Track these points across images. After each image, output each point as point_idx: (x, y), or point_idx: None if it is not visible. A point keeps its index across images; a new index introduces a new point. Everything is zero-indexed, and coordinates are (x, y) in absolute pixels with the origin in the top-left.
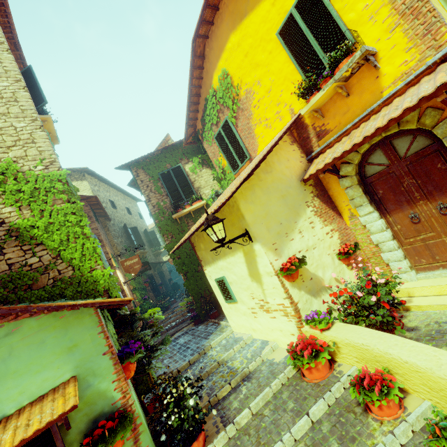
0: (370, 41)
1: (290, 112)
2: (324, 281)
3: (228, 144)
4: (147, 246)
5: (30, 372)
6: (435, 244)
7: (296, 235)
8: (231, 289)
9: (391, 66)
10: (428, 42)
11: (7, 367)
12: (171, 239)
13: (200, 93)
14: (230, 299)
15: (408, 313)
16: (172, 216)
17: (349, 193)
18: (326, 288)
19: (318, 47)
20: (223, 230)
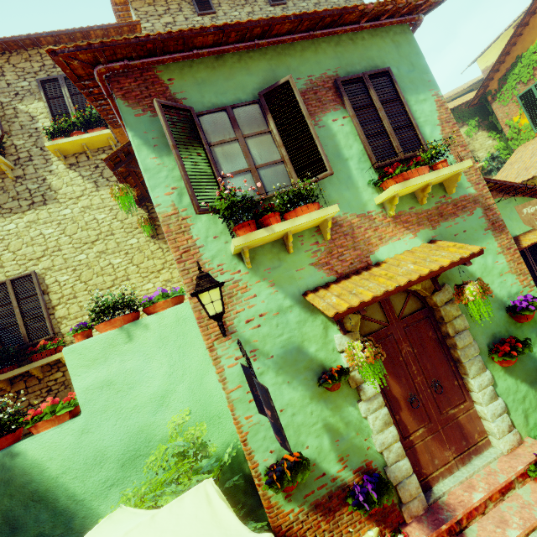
0: None
1: None
2: None
3: None
4: None
5: (519, 221)
6: None
7: None
8: None
9: None
10: None
11: (512, 216)
12: None
13: (511, 51)
14: None
15: None
16: None
17: None
18: None
19: None
20: None
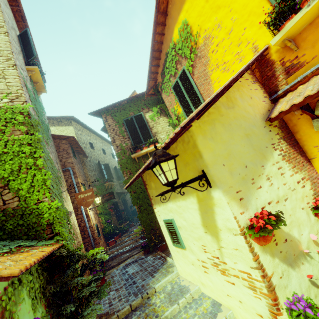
0: None
1: (253, 50)
2: (301, 244)
3: (183, 92)
4: (115, 179)
5: None
6: None
7: (264, 181)
8: (180, 234)
9: None
10: None
11: None
12: (129, 176)
13: (162, 49)
14: (177, 244)
15: None
16: (131, 155)
17: None
18: (304, 253)
19: None
20: (175, 170)
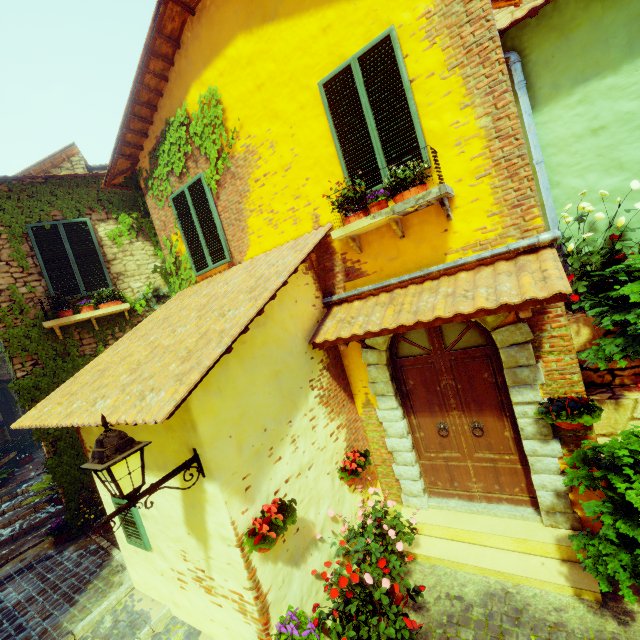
0: (449, 176)
1: (314, 218)
2: (315, 528)
3: (194, 220)
4: None
5: None
6: (458, 468)
7: (287, 447)
8: (144, 525)
9: (466, 224)
10: (515, 218)
11: None
12: (32, 369)
13: (158, 104)
14: (137, 541)
15: (413, 567)
16: (43, 323)
17: (372, 373)
18: (317, 539)
19: (379, 143)
20: (140, 470)
